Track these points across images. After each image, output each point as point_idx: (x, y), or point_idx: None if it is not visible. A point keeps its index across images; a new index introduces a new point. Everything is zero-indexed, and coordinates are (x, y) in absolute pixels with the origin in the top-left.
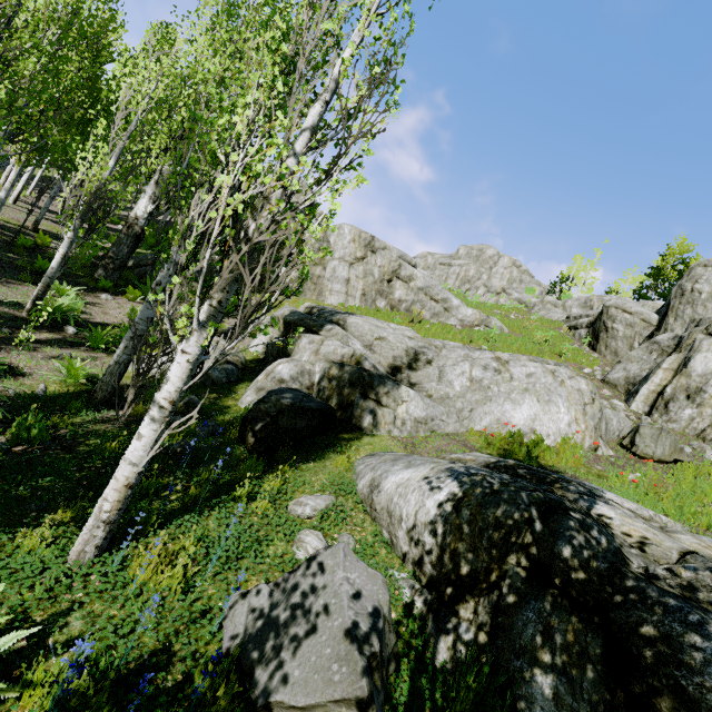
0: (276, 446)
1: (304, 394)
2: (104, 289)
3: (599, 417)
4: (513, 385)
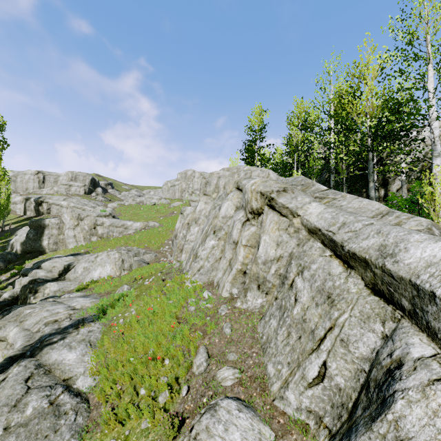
0: None
1: (3, 301)
2: None
3: (121, 264)
4: (96, 264)
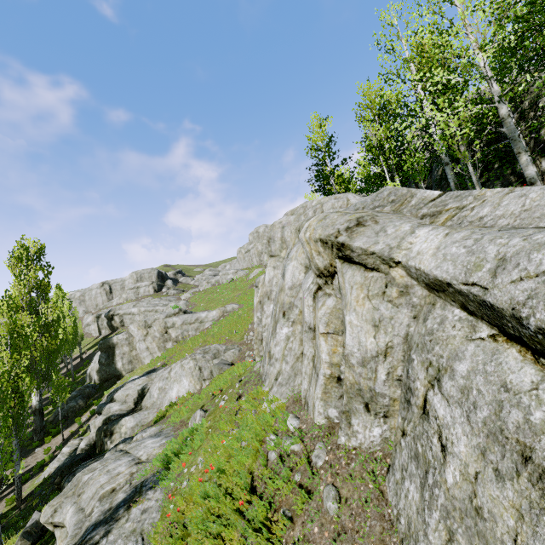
0: None
1: (78, 455)
2: (37, 446)
3: (199, 373)
4: (171, 381)
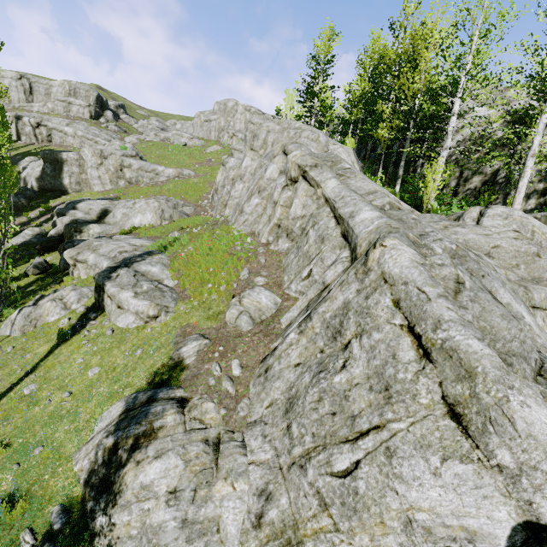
0: (46, 251)
1: (53, 237)
2: None
3: (162, 213)
4: (135, 211)
